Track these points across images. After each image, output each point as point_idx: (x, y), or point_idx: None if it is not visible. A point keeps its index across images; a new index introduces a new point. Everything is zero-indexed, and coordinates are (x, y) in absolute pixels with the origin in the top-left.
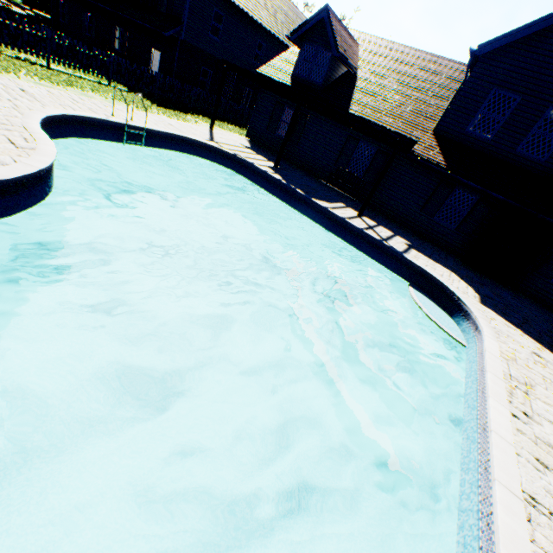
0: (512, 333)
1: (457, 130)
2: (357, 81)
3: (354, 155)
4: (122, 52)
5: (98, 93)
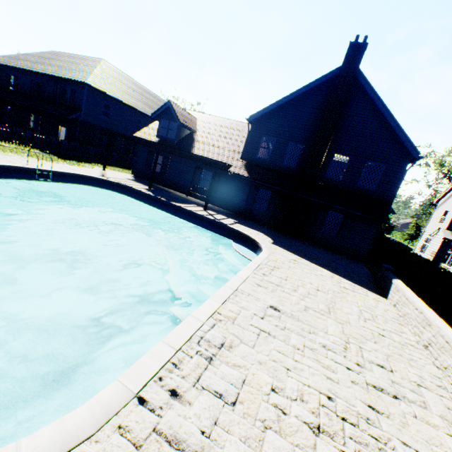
0: (285, 253)
1: (252, 157)
2: (197, 137)
3: (202, 177)
4: (36, 129)
5: (16, 153)
